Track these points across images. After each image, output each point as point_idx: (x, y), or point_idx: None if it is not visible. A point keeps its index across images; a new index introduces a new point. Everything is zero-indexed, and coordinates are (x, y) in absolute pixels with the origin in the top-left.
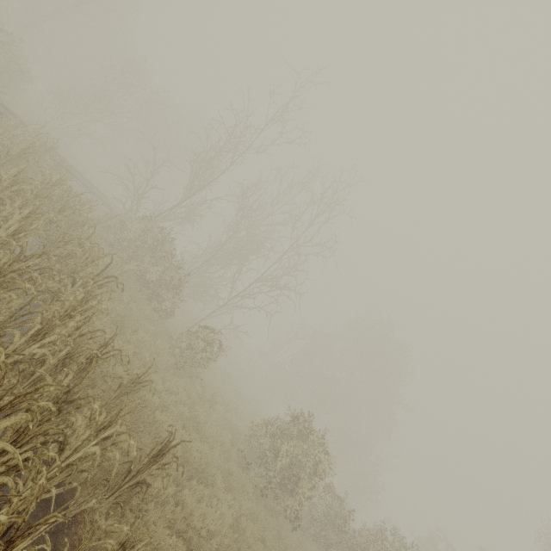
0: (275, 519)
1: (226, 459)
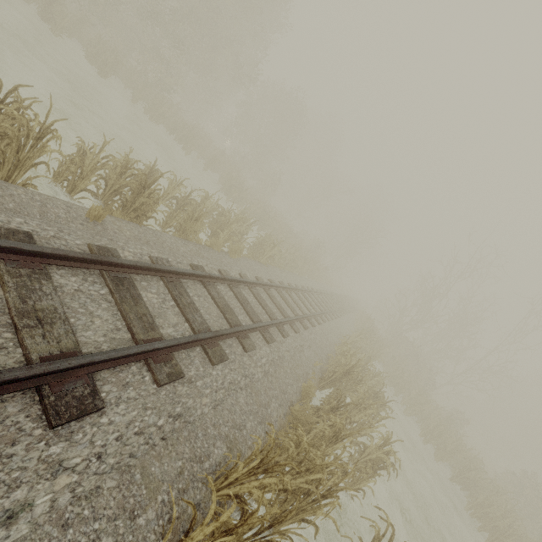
0: None
1: None
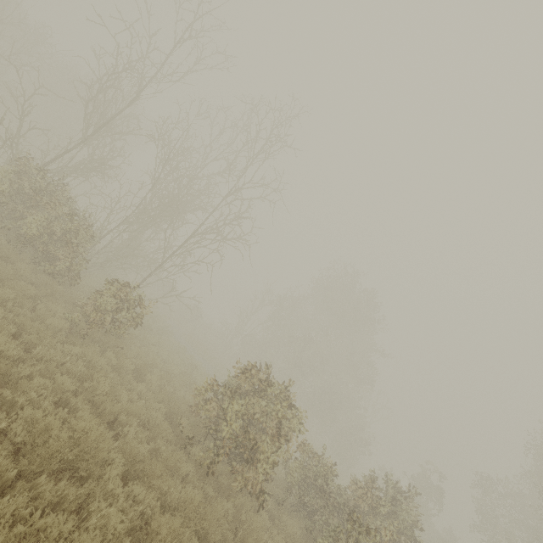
0: (232, 500)
1: (155, 438)
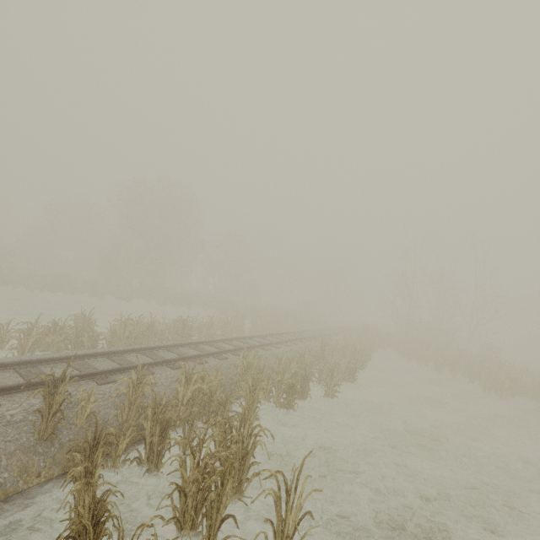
0: None
1: None
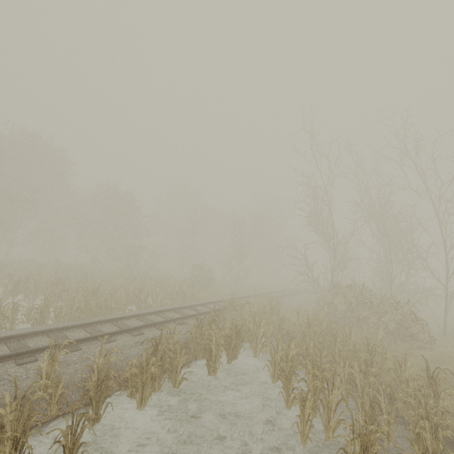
0: None
1: None
